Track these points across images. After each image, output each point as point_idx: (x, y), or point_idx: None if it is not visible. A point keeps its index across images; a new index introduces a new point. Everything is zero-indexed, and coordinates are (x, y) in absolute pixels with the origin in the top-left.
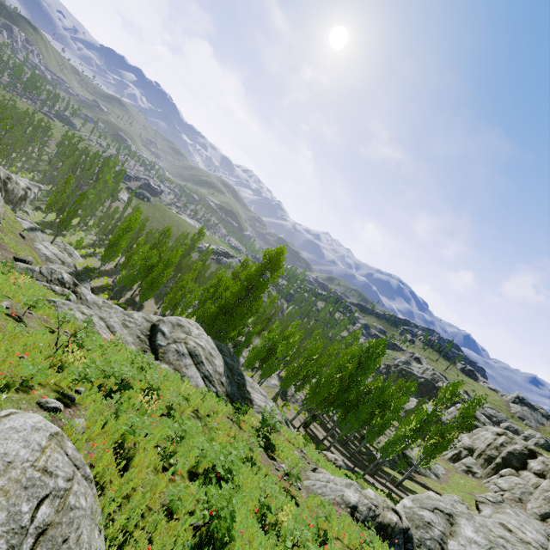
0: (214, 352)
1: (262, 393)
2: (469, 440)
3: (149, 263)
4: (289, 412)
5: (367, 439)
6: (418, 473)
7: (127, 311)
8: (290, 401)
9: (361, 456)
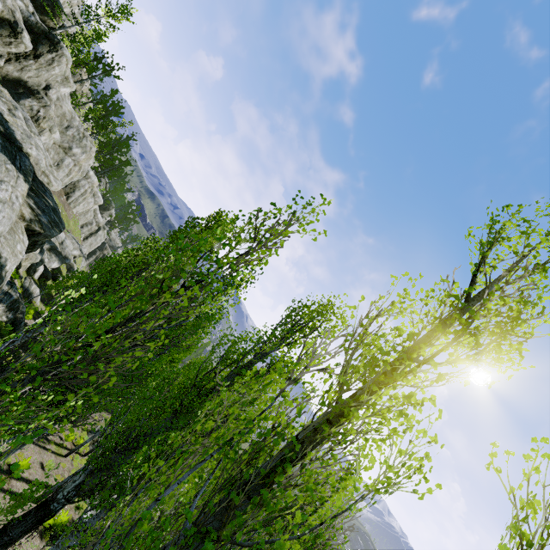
0: (21, 127)
1: None
2: None
3: None
4: None
5: None
6: None
7: None
8: None
9: None
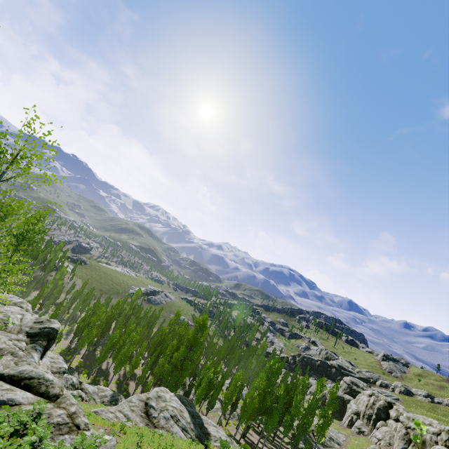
0: (182, 408)
1: (213, 424)
2: (355, 406)
3: (115, 340)
4: (231, 429)
5: (285, 433)
6: (326, 447)
7: (128, 398)
8: (230, 418)
9: (286, 447)
